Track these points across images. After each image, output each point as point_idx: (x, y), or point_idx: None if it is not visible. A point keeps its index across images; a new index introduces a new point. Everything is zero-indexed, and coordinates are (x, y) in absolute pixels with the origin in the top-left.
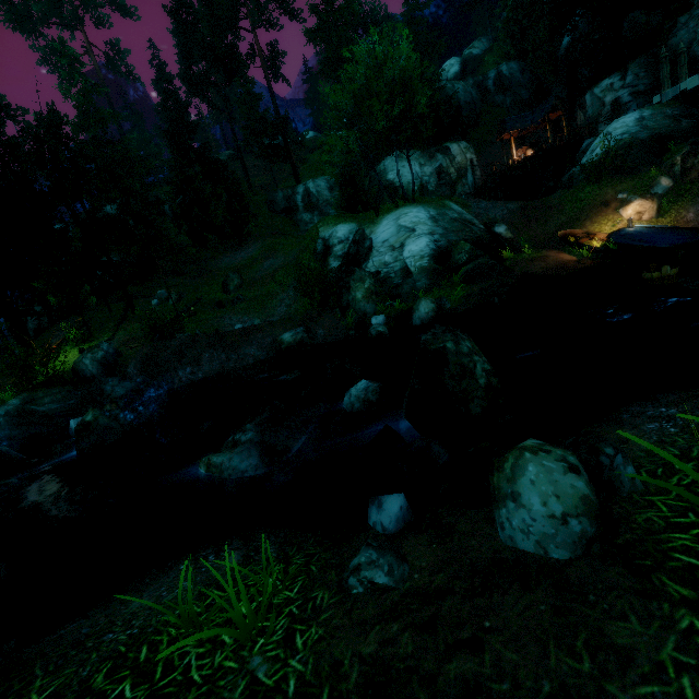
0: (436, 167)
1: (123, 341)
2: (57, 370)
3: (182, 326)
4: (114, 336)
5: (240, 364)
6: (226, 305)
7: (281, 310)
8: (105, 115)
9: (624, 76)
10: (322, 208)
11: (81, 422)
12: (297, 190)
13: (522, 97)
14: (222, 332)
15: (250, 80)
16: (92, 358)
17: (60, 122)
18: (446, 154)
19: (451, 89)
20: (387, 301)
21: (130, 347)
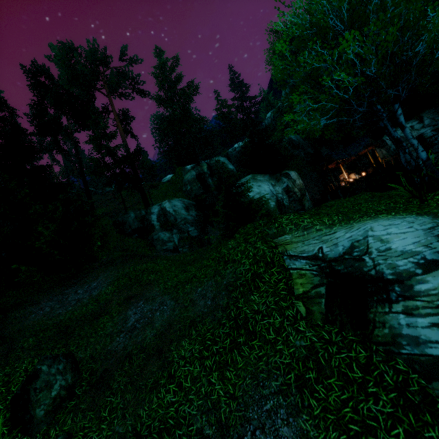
0: (283, 187)
1: None
2: None
3: None
4: None
5: None
6: None
7: None
8: None
9: (421, 121)
10: (181, 225)
11: None
12: (151, 210)
13: (309, 152)
14: None
15: (104, 122)
16: None
17: None
18: (287, 178)
19: (268, 142)
20: None
21: None
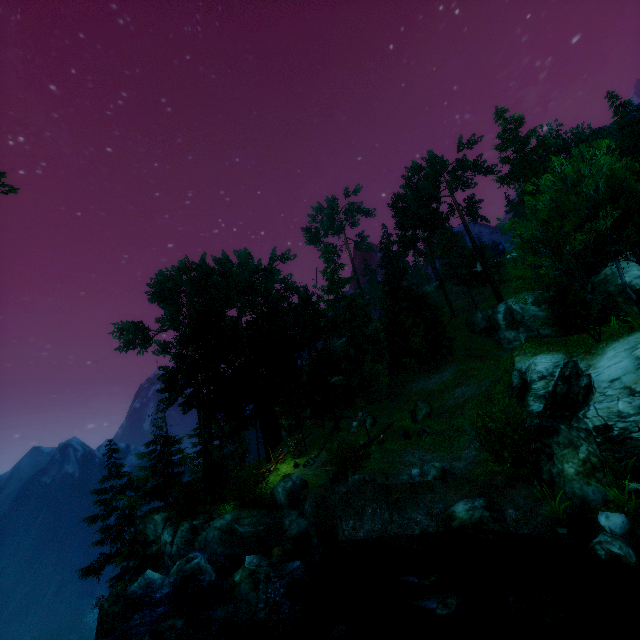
0: None
1: (323, 461)
2: (260, 492)
3: (364, 458)
4: (319, 454)
5: (404, 531)
6: (412, 436)
7: (468, 453)
8: (342, 281)
9: None
10: (529, 323)
11: (231, 579)
12: (497, 309)
13: None
14: (387, 484)
15: (448, 229)
16: (283, 487)
17: (308, 296)
18: None
19: None
20: (630, 481)
21: (325, 470)
